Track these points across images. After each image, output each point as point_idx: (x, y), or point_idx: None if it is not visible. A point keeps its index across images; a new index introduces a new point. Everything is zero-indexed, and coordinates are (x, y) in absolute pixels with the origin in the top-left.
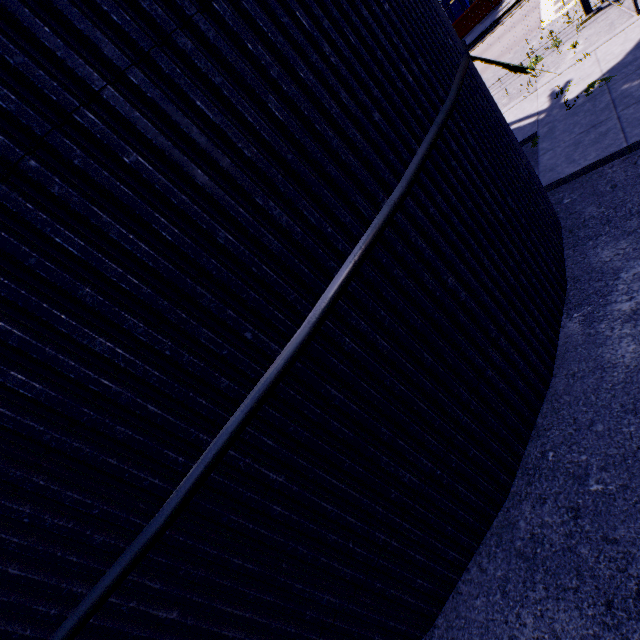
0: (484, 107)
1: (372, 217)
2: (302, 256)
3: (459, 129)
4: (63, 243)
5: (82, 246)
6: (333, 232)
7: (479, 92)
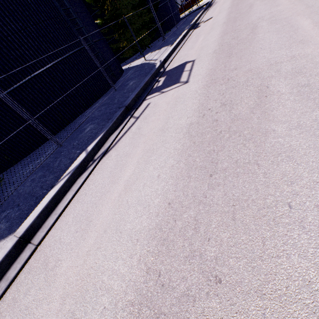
0: (173, 3)
1: (164, 3)
2: (160, 2)
3: (170, 2)
4: None
5: None
6: (162, 2)
7: (173, 2)
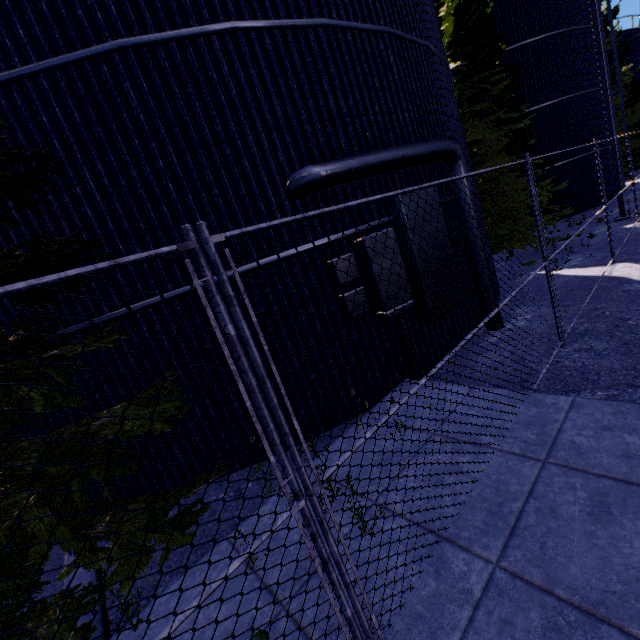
0: None
1: None
2: None
3: None
4: (634, 123)
5: (635, 123)
6: None
7: None
